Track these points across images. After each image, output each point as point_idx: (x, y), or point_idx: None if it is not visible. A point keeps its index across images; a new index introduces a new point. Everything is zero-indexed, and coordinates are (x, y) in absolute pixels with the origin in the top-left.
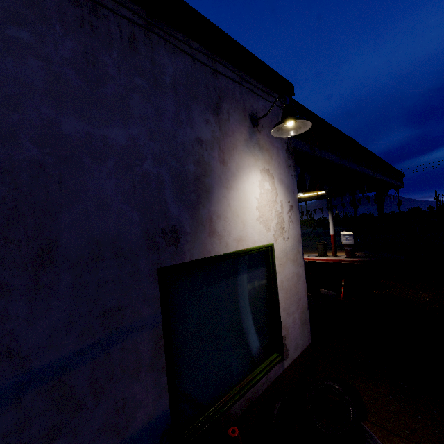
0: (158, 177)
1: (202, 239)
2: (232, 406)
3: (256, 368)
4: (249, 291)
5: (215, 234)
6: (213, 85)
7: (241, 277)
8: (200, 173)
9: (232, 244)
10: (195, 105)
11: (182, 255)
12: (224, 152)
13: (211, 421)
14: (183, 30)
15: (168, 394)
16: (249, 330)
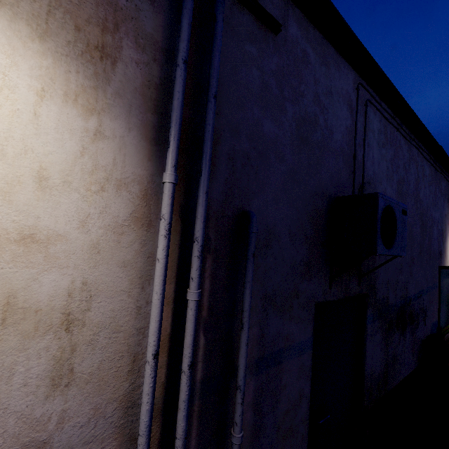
0: (440, 231)
1: (444, 258)
2: (446, 334)
3: (446, 326)
4: (447, 287)
5: (445, 256)
6: (448, 189)
7: (446, 279)
8: (445, 229)
9: (447, 262)
10: (445, 200)
11: (441, 263)
12: (448, 220)
13: (443, 335)
14: (447, 170)
15: (437, 314)
16: (446, 305)
